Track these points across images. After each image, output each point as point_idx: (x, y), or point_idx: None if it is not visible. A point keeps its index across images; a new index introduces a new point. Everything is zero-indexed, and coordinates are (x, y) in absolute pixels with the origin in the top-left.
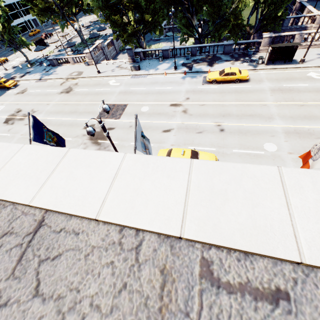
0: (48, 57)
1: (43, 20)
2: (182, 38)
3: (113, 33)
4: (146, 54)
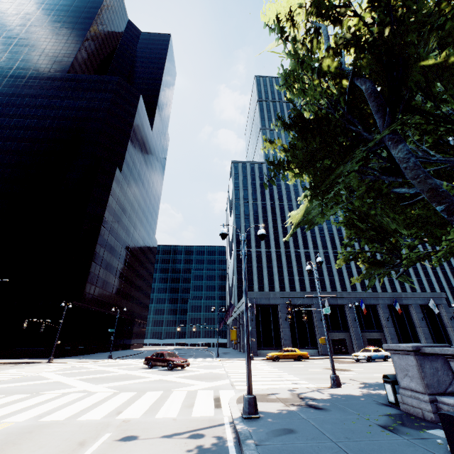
0: None
1: None
2: None
3: None
4: None
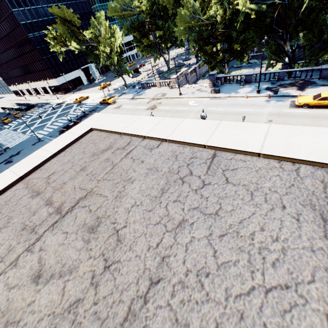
0: (139, 82)
1: (145, 54)
2: (269, 64)
3: (197, 62)
4: (227, 79)
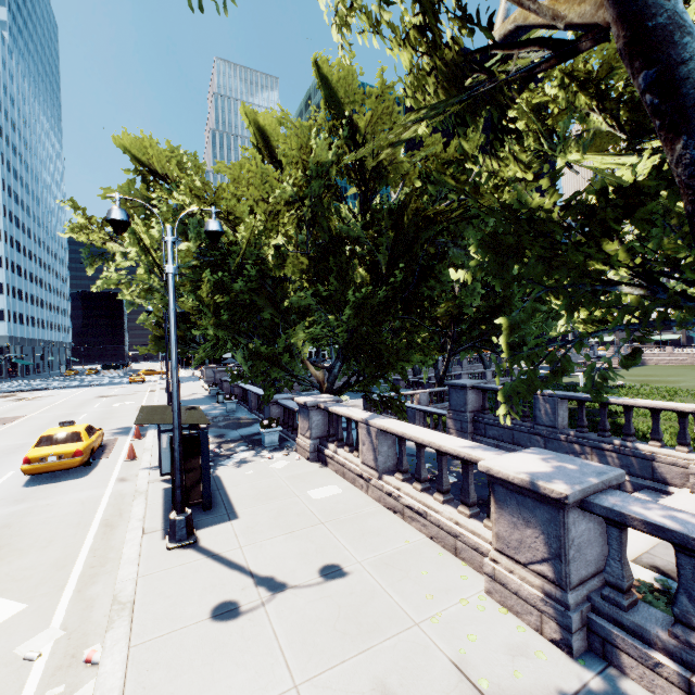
0: None
1: None
2: None
3: None
4: None
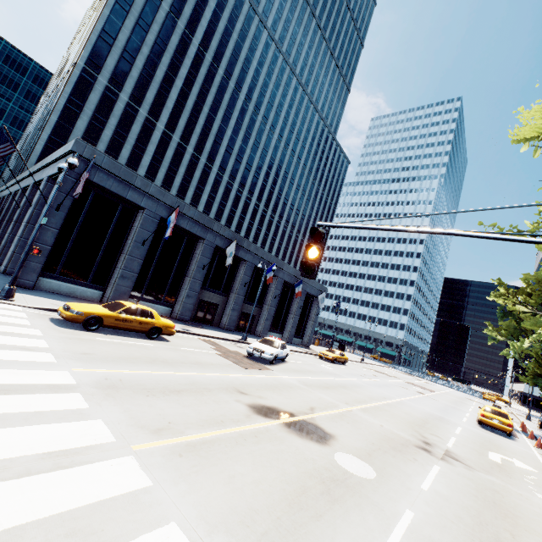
0: None
1: None
2: None
3: None
4: None
